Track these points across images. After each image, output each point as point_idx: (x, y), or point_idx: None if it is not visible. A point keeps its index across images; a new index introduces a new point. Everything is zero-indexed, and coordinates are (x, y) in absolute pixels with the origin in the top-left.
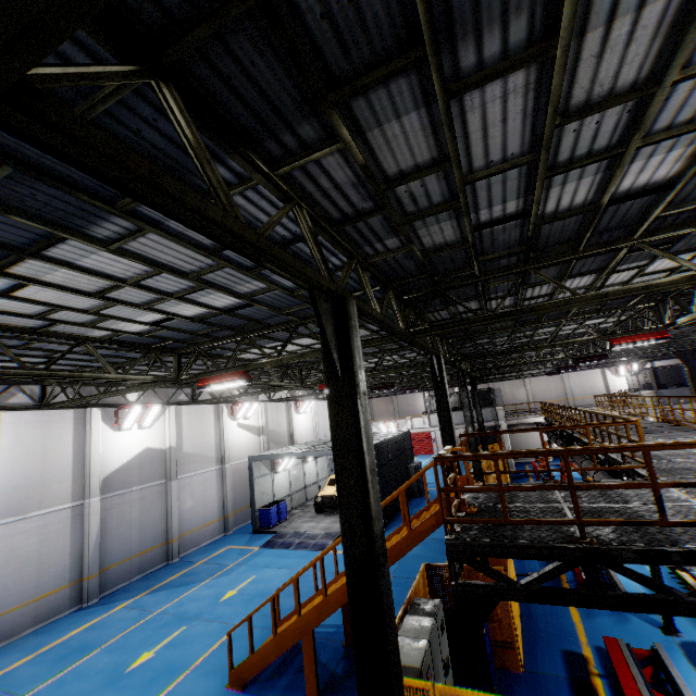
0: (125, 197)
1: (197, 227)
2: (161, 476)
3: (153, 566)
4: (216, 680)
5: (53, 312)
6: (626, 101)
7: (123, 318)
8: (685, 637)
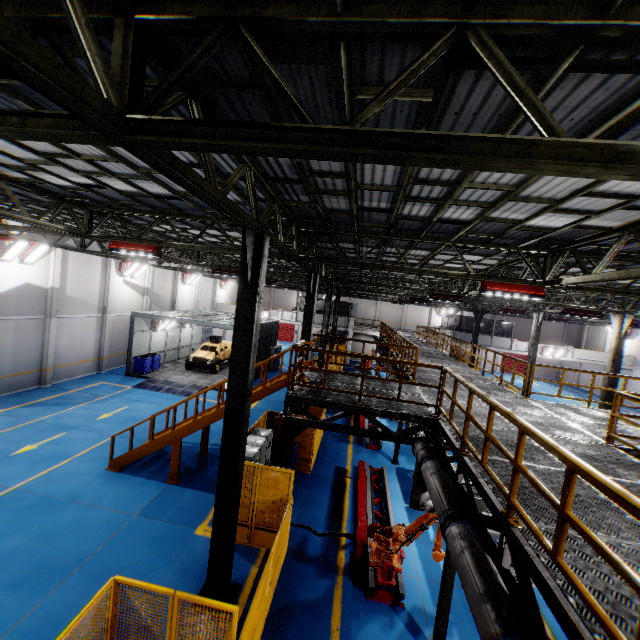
0: None
1: (195, 193)
2: (41, 312)
3: (26, 387)
4: (97, 465)
5: None
6: (444, 186)
7: (55, 173)
8: (401, 466)
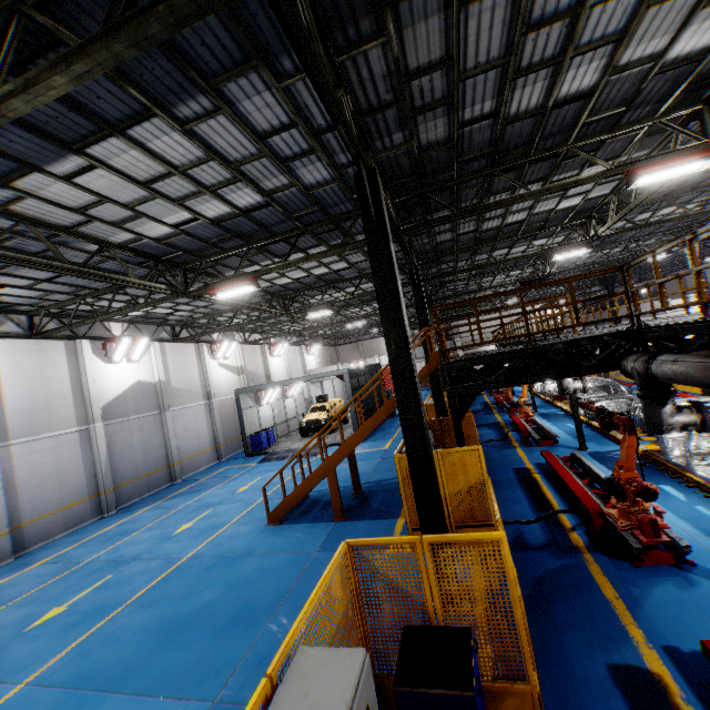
0: (219, 76)
1: (317, 84)
2: (155, 408)
3: (160, 485)
4: (256, 524)
5: (98, 205)
6: (565, 20)
7: (153, 217)
8: (593, 450)
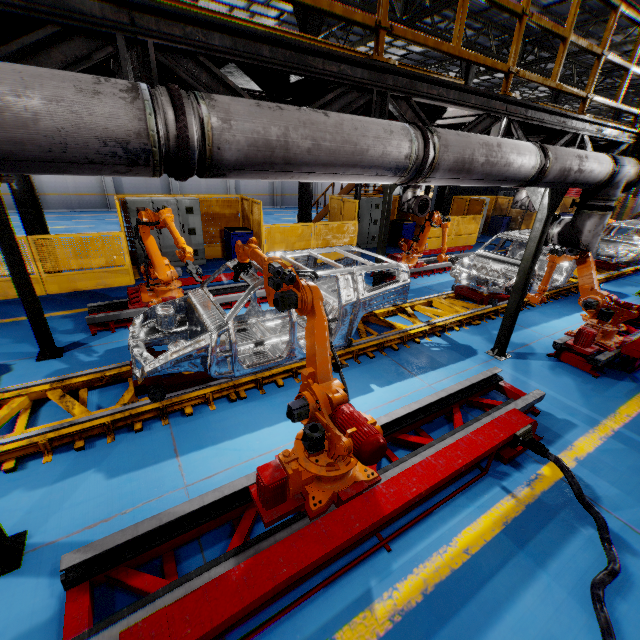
0: None
1: None
2: None
3: None
4: None
5: (232, 12)
6: None
7: (261, 15)
8: None
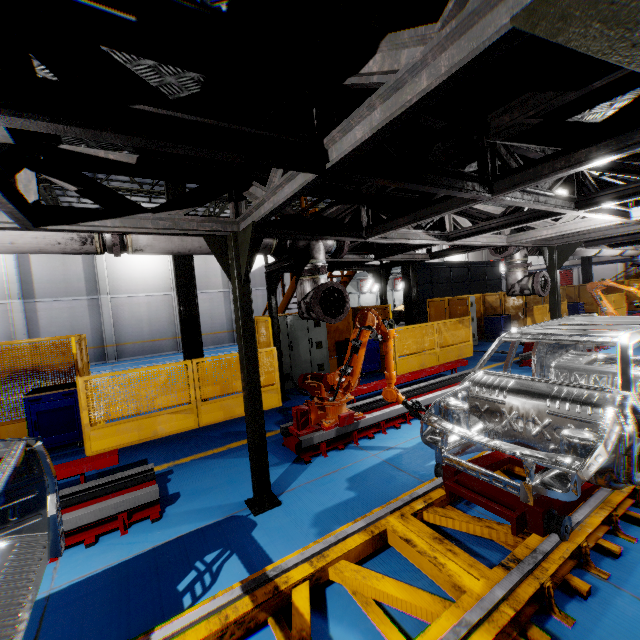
0: None
1: None
2: None
3: None
4: None
5: None
6: None
7: None
8: None
